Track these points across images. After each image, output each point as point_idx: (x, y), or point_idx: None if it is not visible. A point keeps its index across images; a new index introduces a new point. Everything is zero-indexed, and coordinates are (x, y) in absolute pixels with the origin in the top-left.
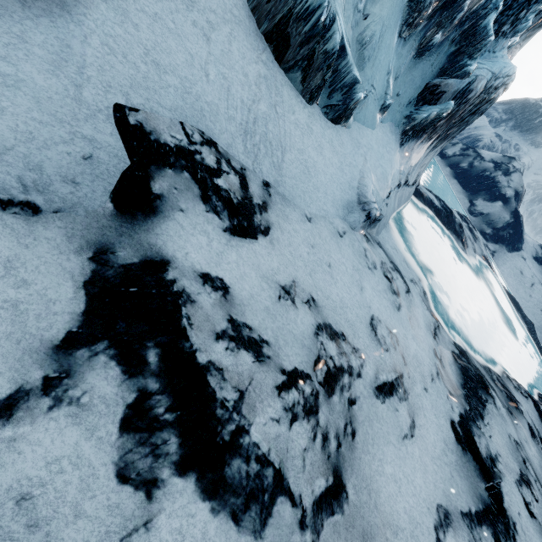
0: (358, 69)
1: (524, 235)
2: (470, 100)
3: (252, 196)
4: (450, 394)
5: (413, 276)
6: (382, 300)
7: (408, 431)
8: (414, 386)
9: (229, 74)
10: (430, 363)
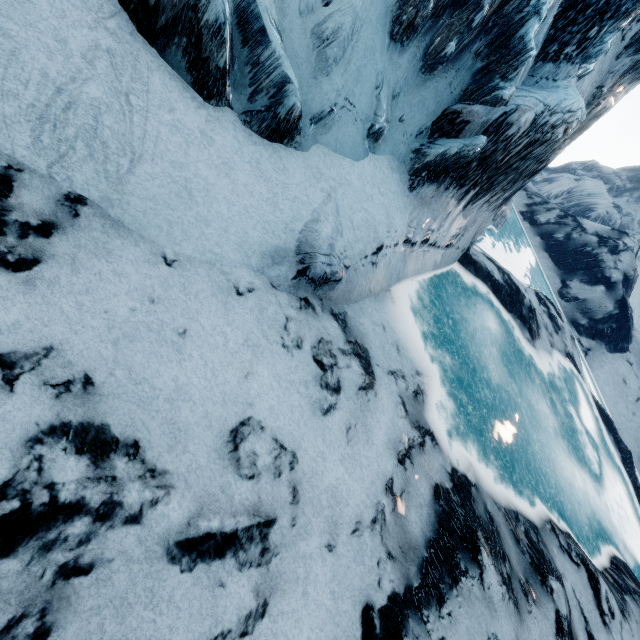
0: (320, 73)
1: (634, 333)
2: (512, 138)
3: (11, 209)
4: (388, 556)
5: (403, 367)
6: (291, 395)
7: (237, 624)
8: (301, 541)
9: (22, 33)
10: (365, 503)
